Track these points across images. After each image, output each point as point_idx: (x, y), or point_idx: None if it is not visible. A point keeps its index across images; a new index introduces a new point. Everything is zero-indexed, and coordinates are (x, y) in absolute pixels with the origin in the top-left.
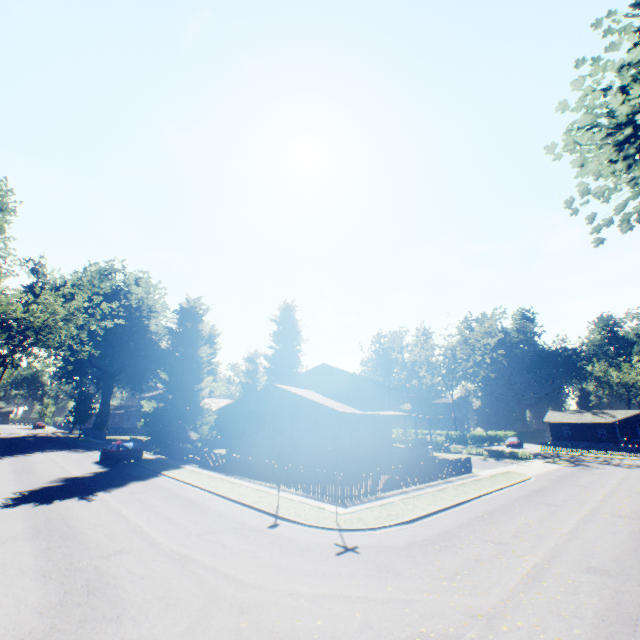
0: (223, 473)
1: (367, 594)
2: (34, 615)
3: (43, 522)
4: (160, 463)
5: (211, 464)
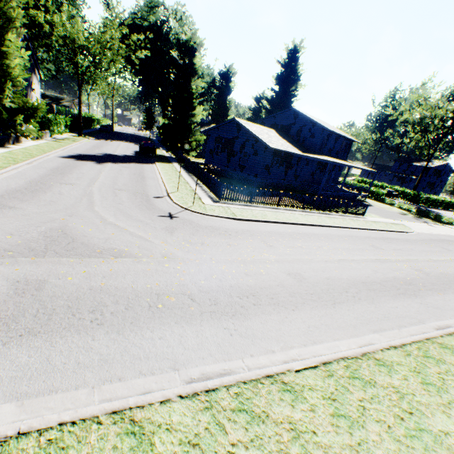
0: (186, 171)
1: (134, 231)
2: (4, 191)
3: (65, 166)
4: (164, 159)
5: (186, 165)
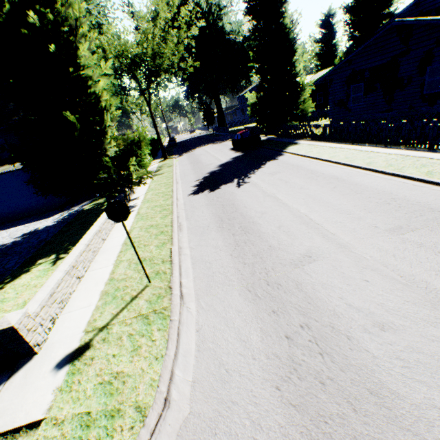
0: (341, 143)
1: None
2: (271, 393)
3: (220, 210)
4: (275, 143)
5: (322, 136)
